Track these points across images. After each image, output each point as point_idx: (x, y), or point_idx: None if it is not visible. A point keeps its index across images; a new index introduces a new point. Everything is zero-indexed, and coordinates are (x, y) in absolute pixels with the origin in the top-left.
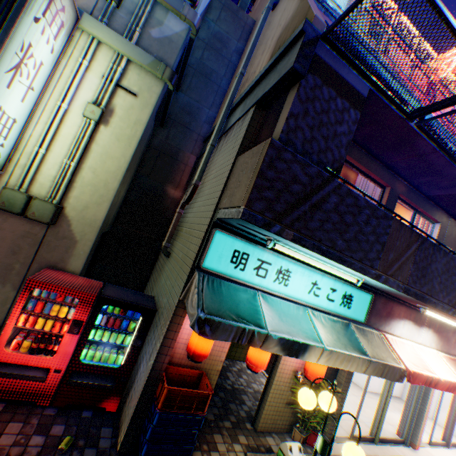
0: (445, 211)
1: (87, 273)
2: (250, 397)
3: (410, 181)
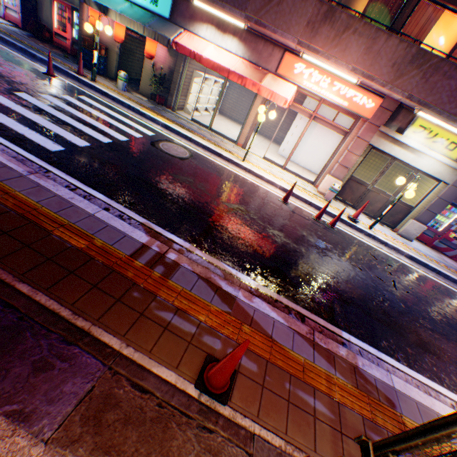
0: None
1: None
2: None
3: None
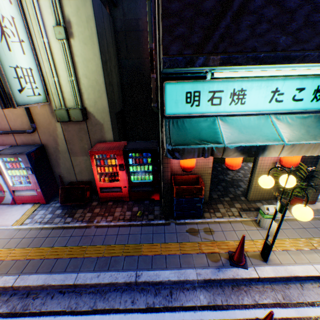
0: None
1: (125, 137)
2: (245, 183)
3: None
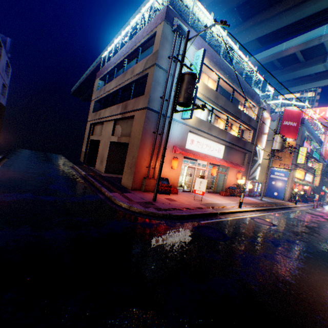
0: None
1: None
2: None
3: None
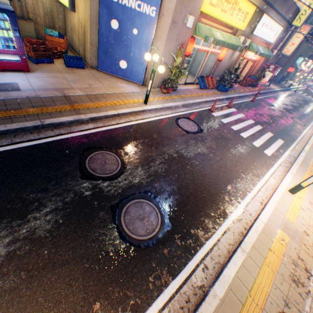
0: None
1: None
2: None
3: None
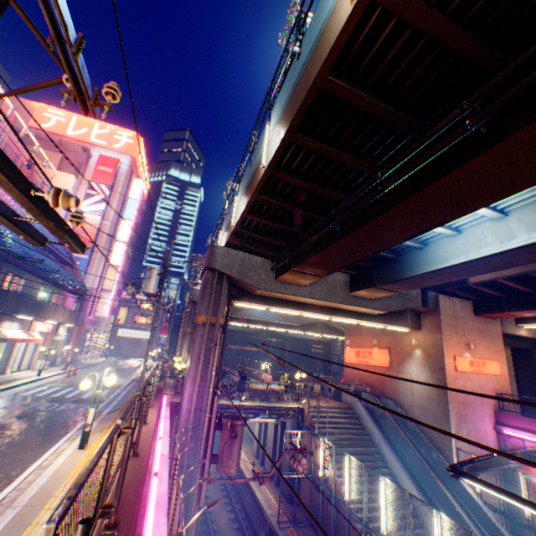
0: (30, 272)
1: None
2: None
3: (17, 265)
